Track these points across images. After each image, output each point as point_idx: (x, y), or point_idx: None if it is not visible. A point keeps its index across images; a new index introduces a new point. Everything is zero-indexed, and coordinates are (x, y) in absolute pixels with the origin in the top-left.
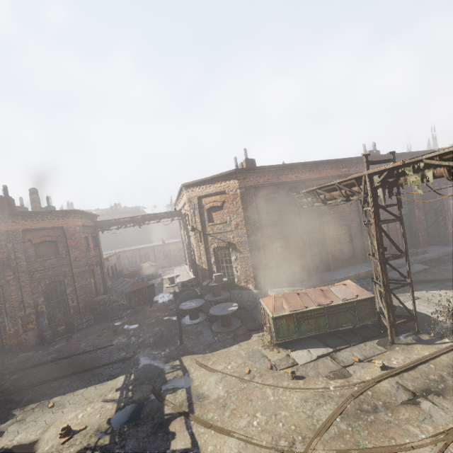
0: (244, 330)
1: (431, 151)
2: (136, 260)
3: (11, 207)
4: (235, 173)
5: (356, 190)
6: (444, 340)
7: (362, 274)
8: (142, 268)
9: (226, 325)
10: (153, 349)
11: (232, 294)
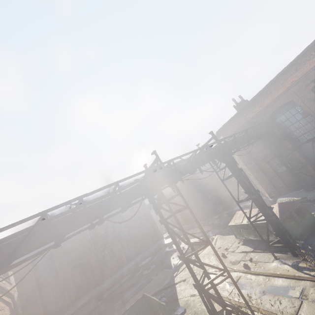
0: None
1: None
2: None
3: None
4: (218, 133)
5: None
6: (314, 272)
7: None
8: None
9: None
10: (217, 228)
11: (264, 200)
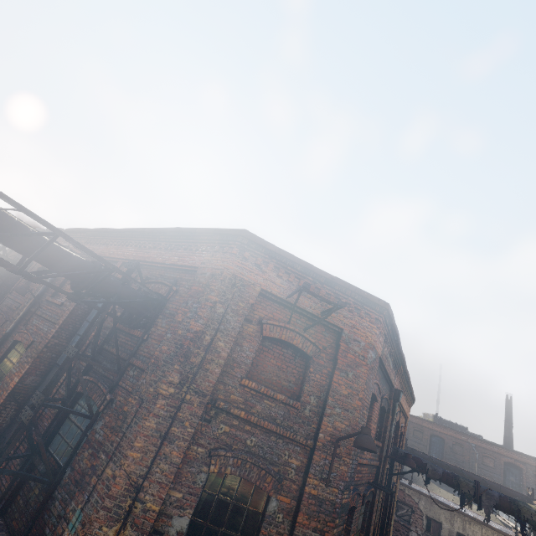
0: None
1: (189, 231)
2: None
3: None
4: None
5: None
6: None
7: None
8: None
9: None
10: None
11: None
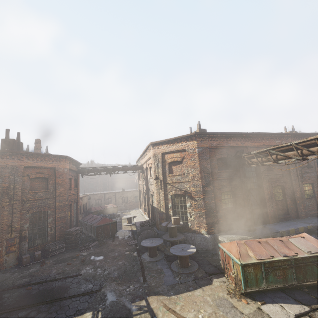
0: (203, 273)
1: None
2: (101, 201)
3: (20, 149)
4: (194, 136)
5: (314, 150)
6: None
7: (301, 229)
8: (106, 208)
9: (184, 266)
10: (118, 284)
11: (185, 237)
